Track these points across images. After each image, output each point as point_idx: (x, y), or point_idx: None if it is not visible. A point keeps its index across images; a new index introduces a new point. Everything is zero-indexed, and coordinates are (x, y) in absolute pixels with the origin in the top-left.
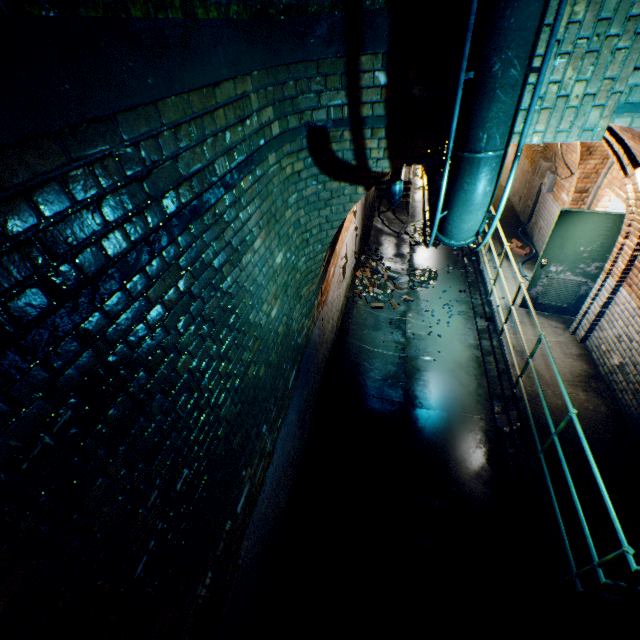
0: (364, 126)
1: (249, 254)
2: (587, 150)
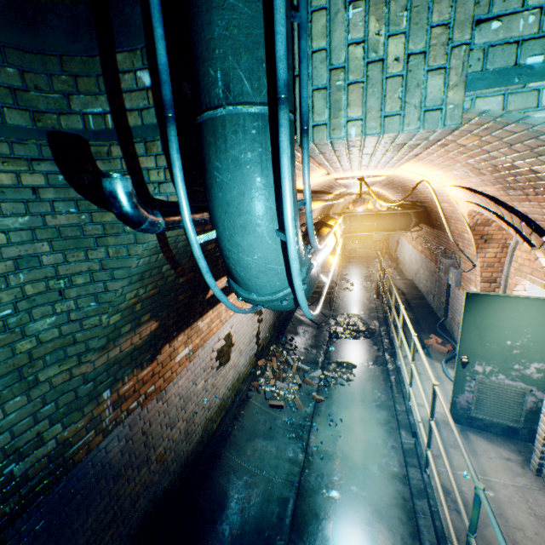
0: (133, 138)
1: None
2: (481, 237)
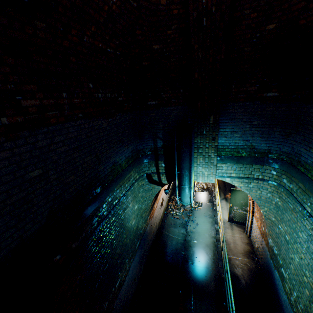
0: (160, 173)
1: (128, 208)
2: None
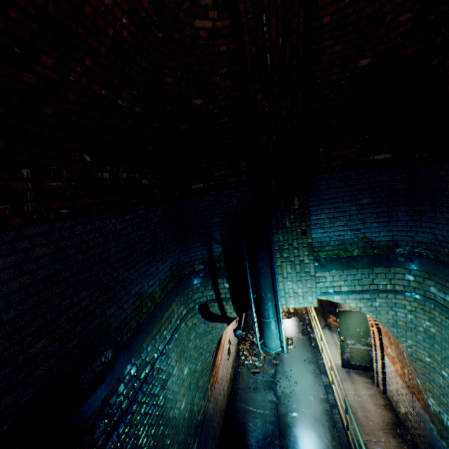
0: (222, 301)
1: (171, 378)
2: None
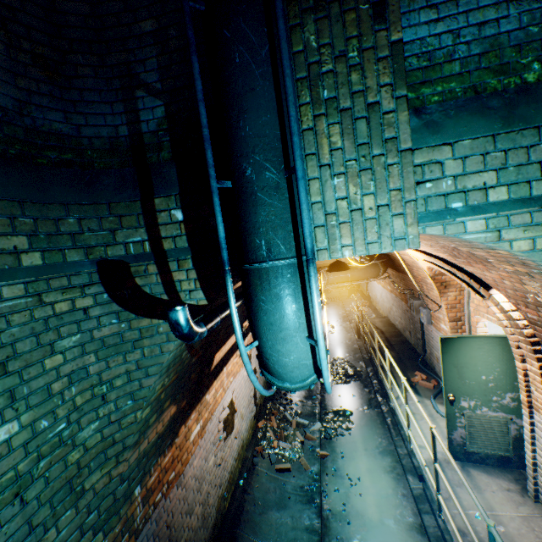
0: (168, 258)
1: None
2: (441, 284)
